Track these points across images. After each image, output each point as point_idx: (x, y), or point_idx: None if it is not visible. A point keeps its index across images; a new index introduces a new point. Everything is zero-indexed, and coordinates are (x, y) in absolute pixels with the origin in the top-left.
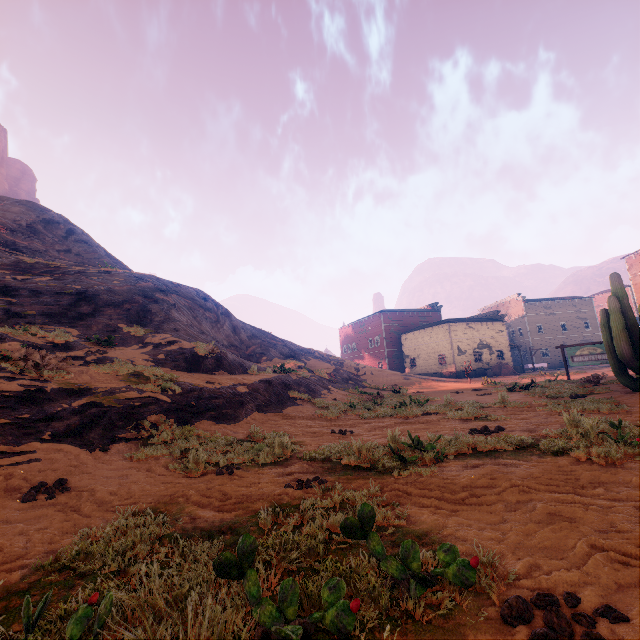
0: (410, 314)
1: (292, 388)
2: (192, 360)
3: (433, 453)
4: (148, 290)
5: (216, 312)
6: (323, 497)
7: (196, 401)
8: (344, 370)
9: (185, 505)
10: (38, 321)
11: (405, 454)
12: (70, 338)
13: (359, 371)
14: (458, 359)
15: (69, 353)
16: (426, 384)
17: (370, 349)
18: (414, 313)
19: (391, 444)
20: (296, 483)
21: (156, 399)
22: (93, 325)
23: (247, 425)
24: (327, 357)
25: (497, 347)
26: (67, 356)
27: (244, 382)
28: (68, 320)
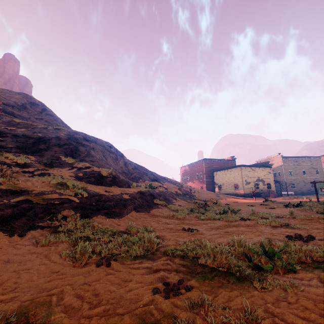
0: (219, 161)
1: (156, 197)
2: (98, 178)
3: (281, 262)
4: (79, 139)
5: (116, 154)
6: (194, 317)
7: (96, 202)
8: (183, 189)
9: (54, 309)
10: (13, 151)
11: (252, 259)
12: (28, 161)
13: (191, 190)
14: (245, 187)
15: (24, 169)
16: (229, 199)
17: (196, 179)
18: (221, 161)
19: (238, 248)
20: (163, 286)
21: (70, 200)
22: (45, 155)
23: (127, 220)
24: (174, 182)
25: (267, 181)
26: (22, 170)
27: (127, 192)
28: (31, 151)
